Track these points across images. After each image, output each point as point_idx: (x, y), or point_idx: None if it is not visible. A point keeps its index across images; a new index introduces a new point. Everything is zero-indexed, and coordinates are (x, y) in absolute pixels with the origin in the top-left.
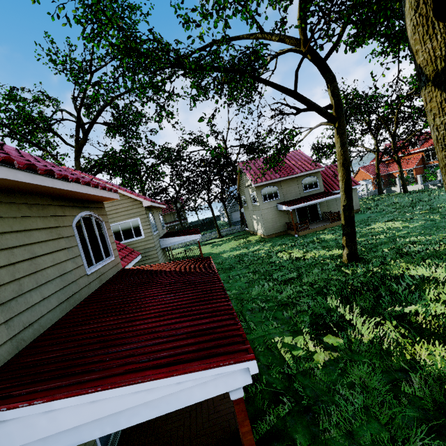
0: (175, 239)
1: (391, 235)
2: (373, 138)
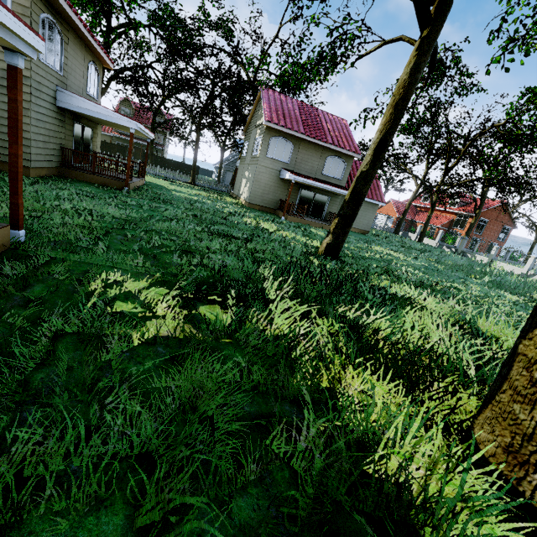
0: (89, 104)
1: (388, 259)
2: (426, 166)
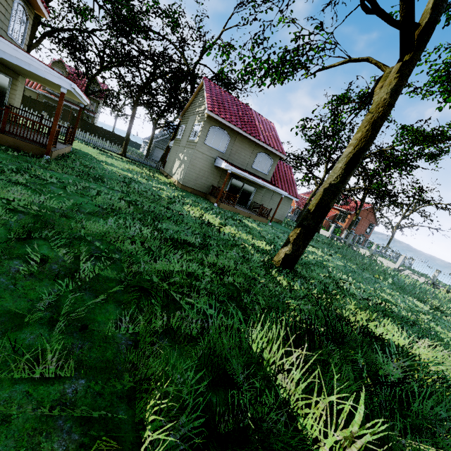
0: (6, 45)
1: (320, 261)
2: (325, 171)
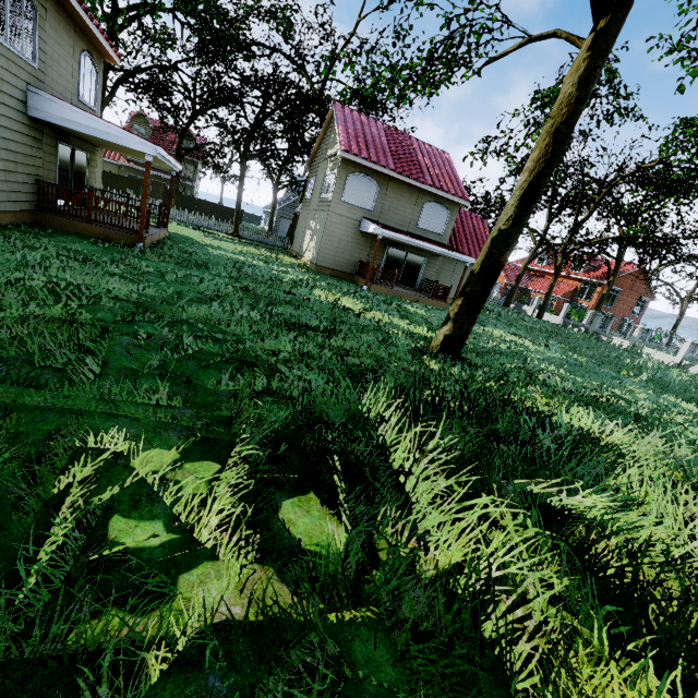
0: (81, 115)
1: (517, 351)
2: (548, 218)
